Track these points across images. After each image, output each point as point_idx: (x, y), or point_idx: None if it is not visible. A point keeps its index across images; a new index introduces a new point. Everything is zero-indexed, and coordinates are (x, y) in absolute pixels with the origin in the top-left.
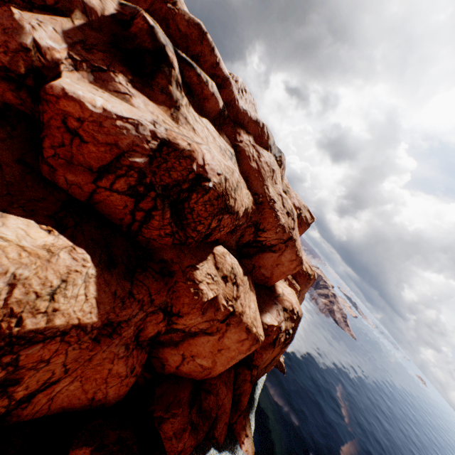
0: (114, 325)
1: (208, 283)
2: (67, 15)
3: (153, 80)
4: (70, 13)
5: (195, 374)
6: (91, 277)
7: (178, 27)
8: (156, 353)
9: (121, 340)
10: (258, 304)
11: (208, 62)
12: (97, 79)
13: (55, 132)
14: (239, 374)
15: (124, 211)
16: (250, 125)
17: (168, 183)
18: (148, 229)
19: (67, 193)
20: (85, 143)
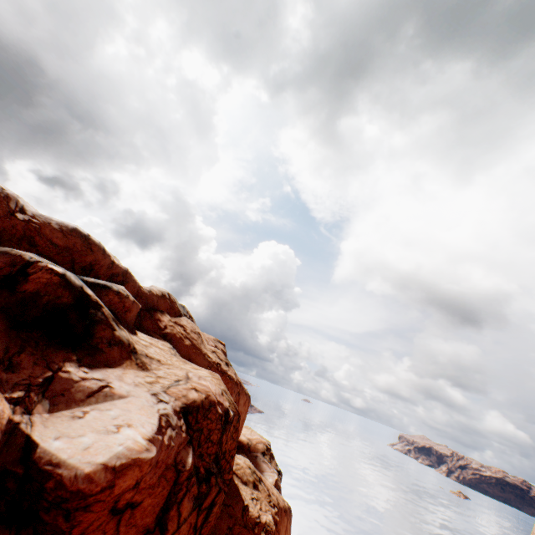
0: None
1: (260, 508)
2: None
3: (93, 337)
4: None
5: None
6: None
7: (51, 241)
8: None
9: None
10: None
11: (104, 265)
12: (51, 398)
13: None
14: None
15: (188, 534)
16: (160, 302)
17: (216, 451)
18: (209, 523)
19: None
20: (138, 505)
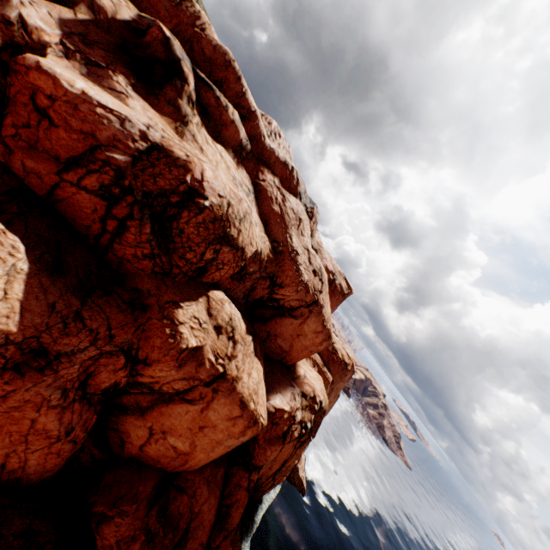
0: (50, 358)
1: (193, 327)
2: (71, 7)
3: (161, 91)
4: (73, 5)
5: (165, 461)
6: (19, 272)
7: (202, 50)
8: (115, 423)
9: (58, 380)
10: (268, 382)
11: (233, 90)
12: (91, 73)
13: (21, 110)
14: (232, 476)
15: (93, 217)
16: (277, 166)
17: (152, 191)
18: (122, 246)
19: (22, 181)
20: (55, 127)
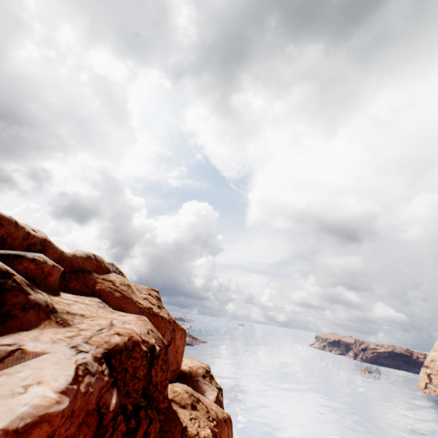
0: None
1: (199, 425)
2: None
3: (4, 305)
4: None
5: None
6: None
7: None
8: None
9: None
10: None
11: (18, 237)
12: None
13: None
14: None
15: None
16: (86, 263)
17: (143, 386)
18: None
19: None
20: None
